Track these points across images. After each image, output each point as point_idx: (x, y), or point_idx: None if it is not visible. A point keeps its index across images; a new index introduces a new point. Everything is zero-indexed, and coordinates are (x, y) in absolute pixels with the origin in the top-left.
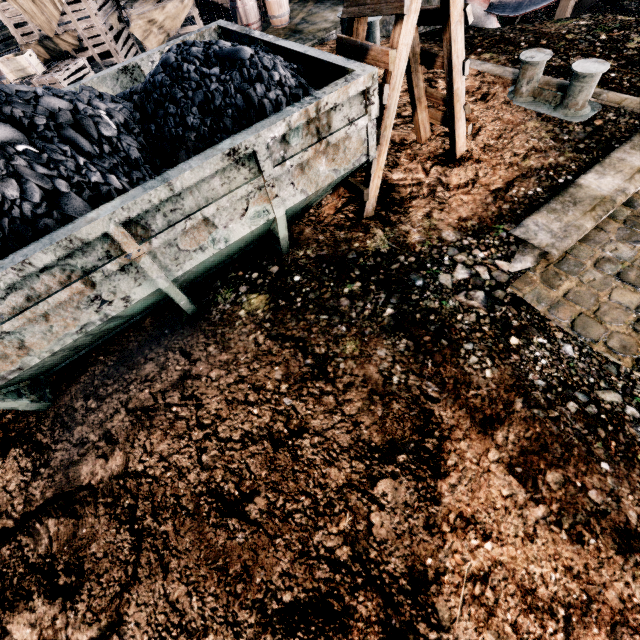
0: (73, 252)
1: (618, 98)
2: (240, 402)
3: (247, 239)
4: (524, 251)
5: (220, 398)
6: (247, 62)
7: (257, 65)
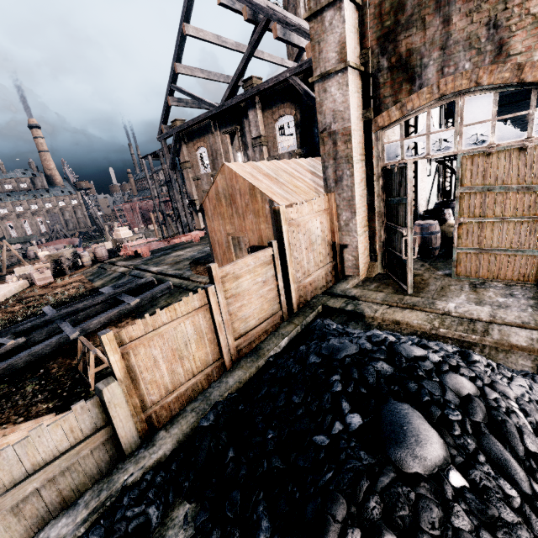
0: None
1: None
2: None
3: None
4: None
5: None
6: None
7: None
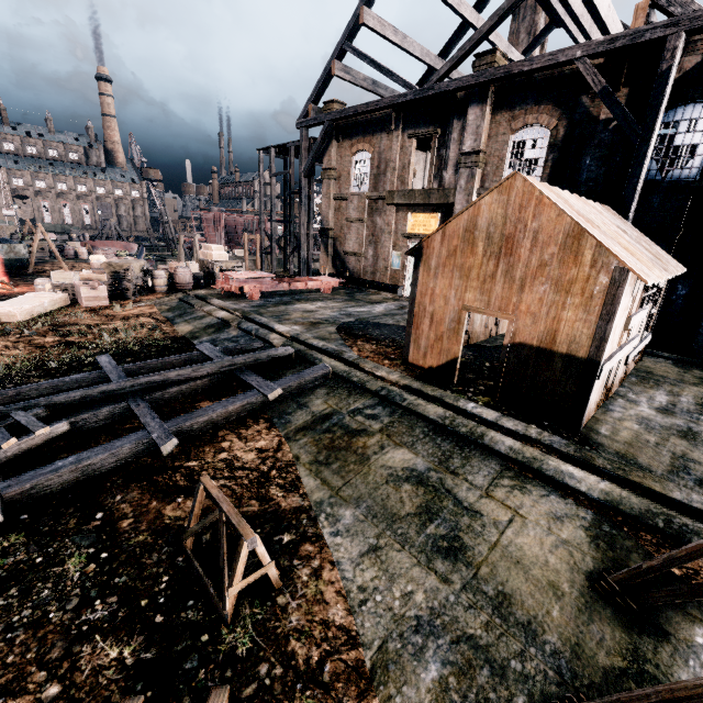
0: None
1: None
2: None
3: None
4: None
5: None
6: (5, 239)
7: (7, 240)
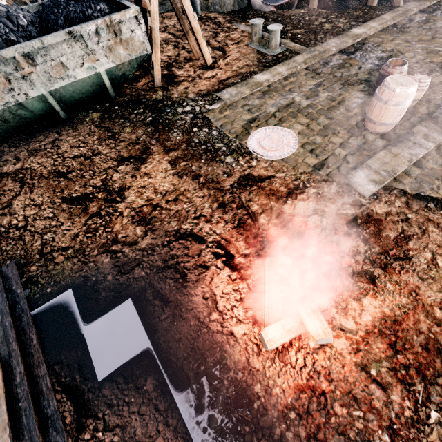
0: (0, 63)
1: (293, 45)
2: (76, 147)
3: (90, 84)
4: (219, 102)
5: (68, 146)
6: None
7: (90, 1)
